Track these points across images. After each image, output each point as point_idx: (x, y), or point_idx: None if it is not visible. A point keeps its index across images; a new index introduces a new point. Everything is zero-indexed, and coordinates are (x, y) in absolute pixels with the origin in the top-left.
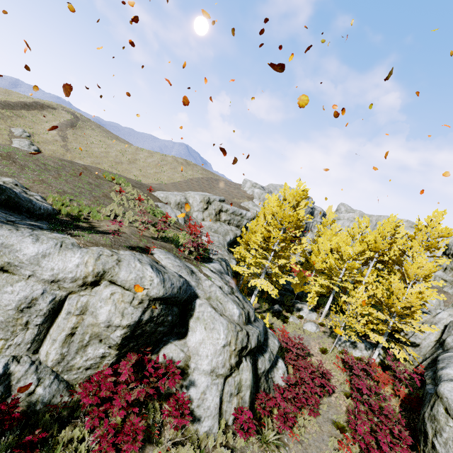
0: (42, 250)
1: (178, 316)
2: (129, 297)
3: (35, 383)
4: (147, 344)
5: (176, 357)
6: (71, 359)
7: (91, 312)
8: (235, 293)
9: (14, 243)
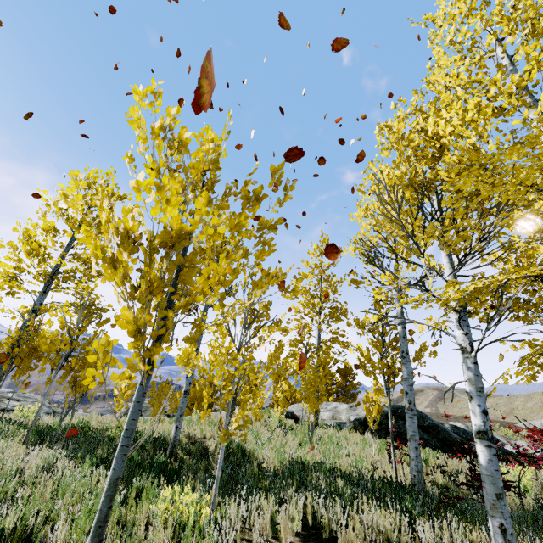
0: None
1: None
2: None
3: None
4: None
5: None
6: None
7: None
8: None
9: None
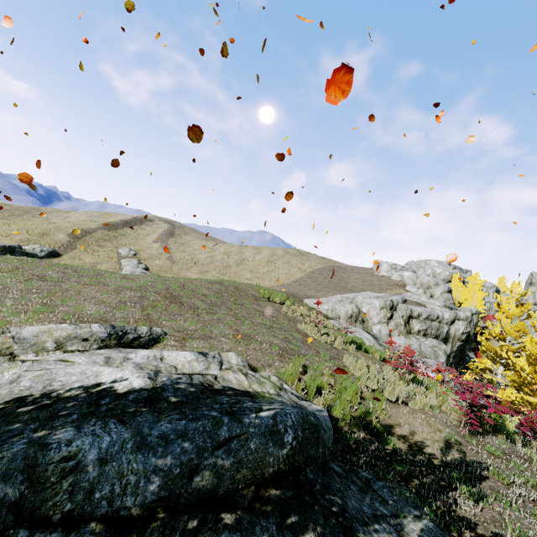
0: None
1: None
2: None
3: None
4: None
5: None
6: None
7: None
8: None
9: None
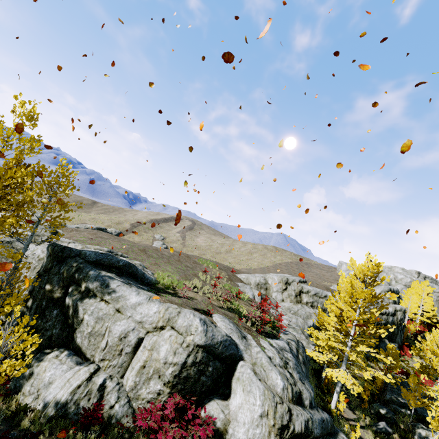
0: (139, 300)
1: (223, 375)
2: (180, 340)
3: (116, 399)
4: (193, 392)
5: (216, 416)
6: (139, 389)
7: (156, 348)
8: (288, 369)
9: (127, 295)
